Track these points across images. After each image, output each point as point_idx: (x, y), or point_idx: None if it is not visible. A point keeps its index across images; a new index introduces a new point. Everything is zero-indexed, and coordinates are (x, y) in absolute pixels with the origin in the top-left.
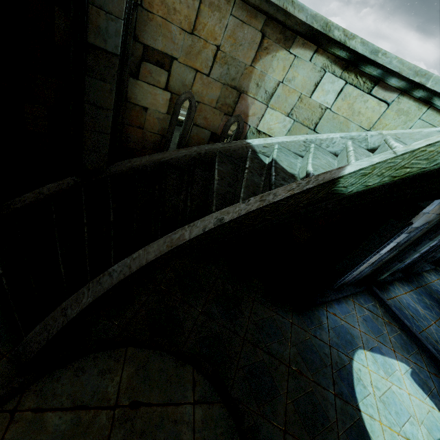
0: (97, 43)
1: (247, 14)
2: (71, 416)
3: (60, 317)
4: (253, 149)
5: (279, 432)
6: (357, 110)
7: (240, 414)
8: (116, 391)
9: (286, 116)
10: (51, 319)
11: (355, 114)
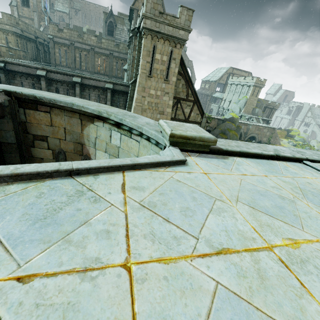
0: (4, 141)
1: (71, 113)
2: None
3: None
4: None
5: None
6: (130, 146)
7: None
8: None
9: (105, 153)
10: None
11: (130, 148)
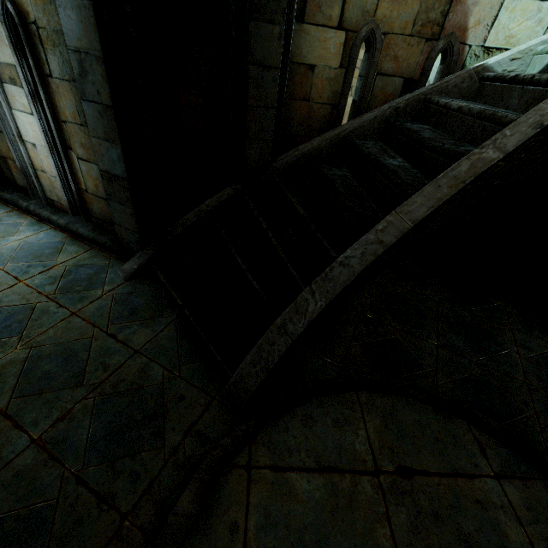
0: None
1: None
2: (321, 480)
3: (279, 338)
4: (490, 72)
5: None
6: None
7: None
8: (368, 450)
9: (542, 1)
10: (264, 343)
11: None
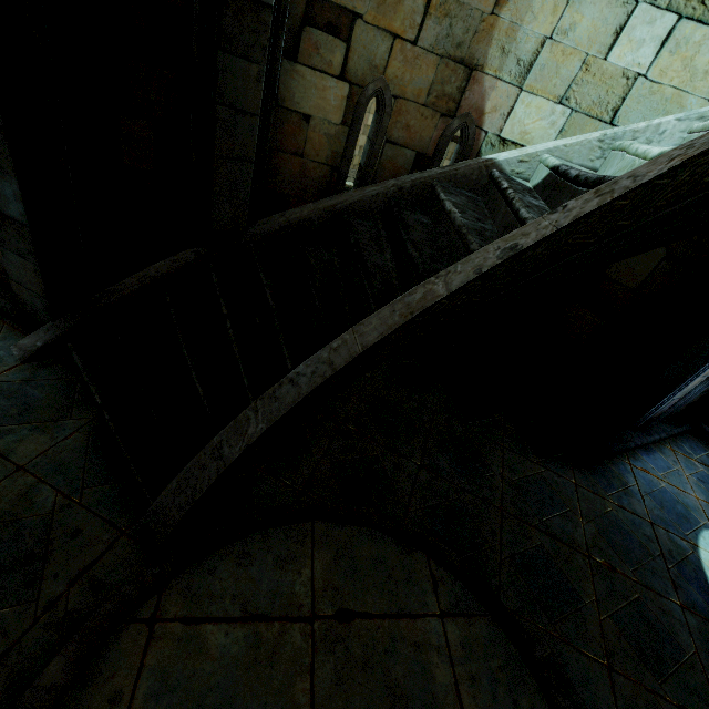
0: None
1: None
2: (243, 631)
3: (212, 463)
4: (499, 169)
5: (599, 668)
6: (702, 68)
7: (524, 635)
8: (309, 592)
9: (556, 104)
10: (195, 467)
11: (696, 77)
